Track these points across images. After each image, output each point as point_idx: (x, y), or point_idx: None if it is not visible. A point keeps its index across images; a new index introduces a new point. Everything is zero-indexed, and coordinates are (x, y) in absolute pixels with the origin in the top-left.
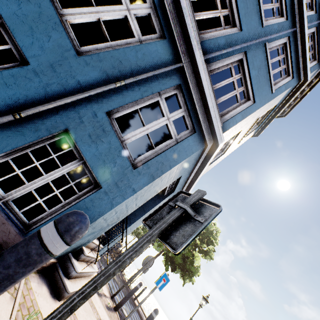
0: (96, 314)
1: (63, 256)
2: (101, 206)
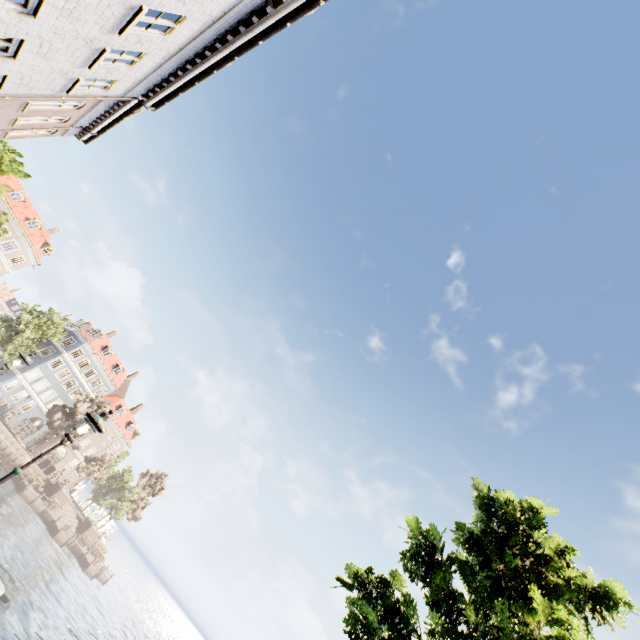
0: None
1: None
2: None
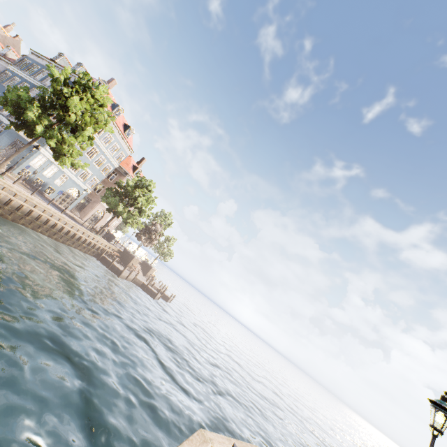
0: None
1: None
2: None
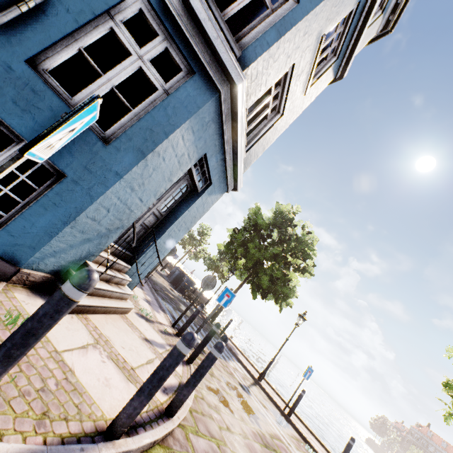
0: (138, 333)
1: (61, 272)
2: (76, 201)
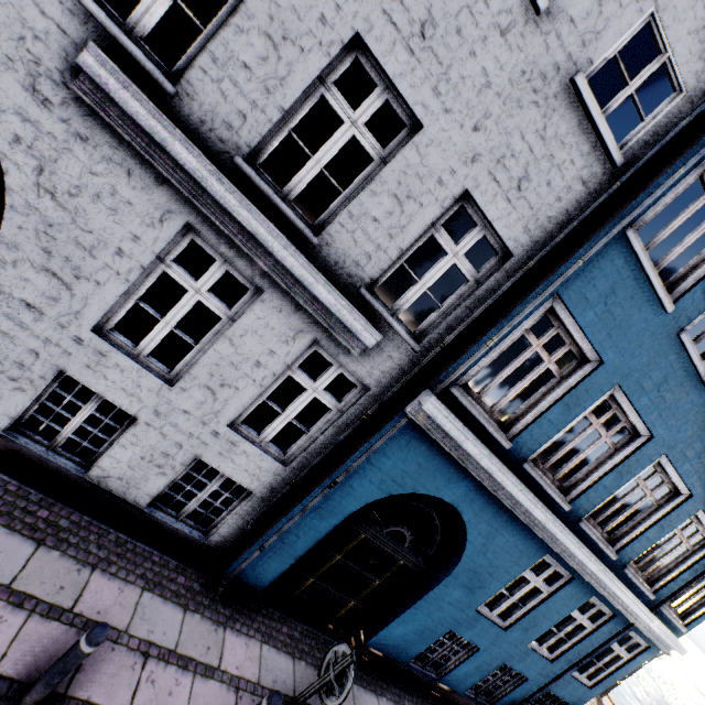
0: None
1: None
2: None
